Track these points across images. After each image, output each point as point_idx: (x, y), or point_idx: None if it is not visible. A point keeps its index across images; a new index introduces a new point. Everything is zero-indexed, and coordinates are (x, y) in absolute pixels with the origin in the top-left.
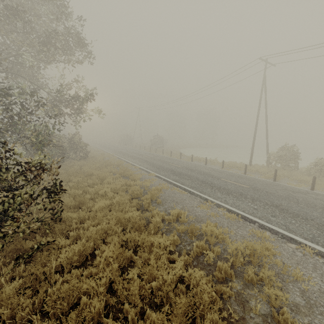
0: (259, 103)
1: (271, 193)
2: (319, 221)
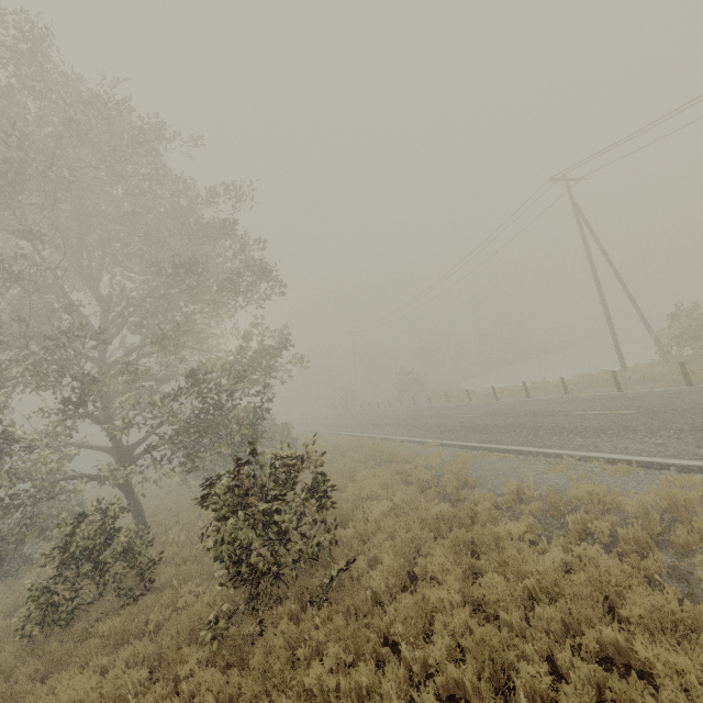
0: (587, 249)
1: (686, 409)
2: None
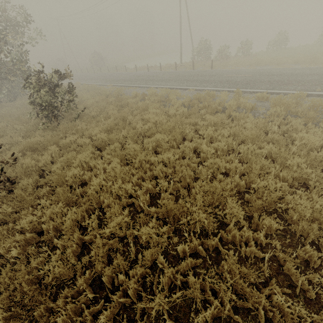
0: None
1: (186, 75)
2: (201, 80)
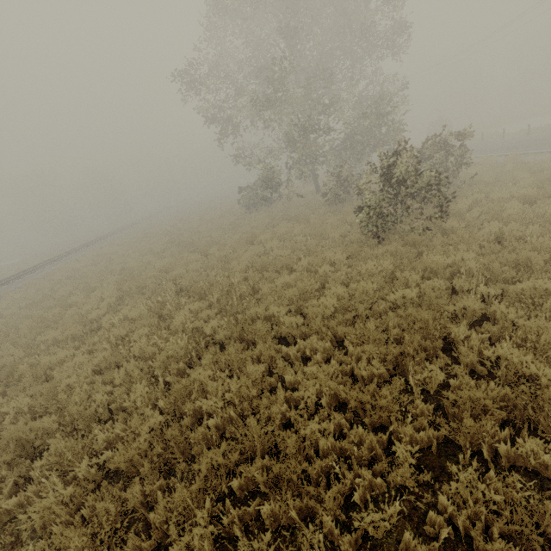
0: None
1: None
2: None
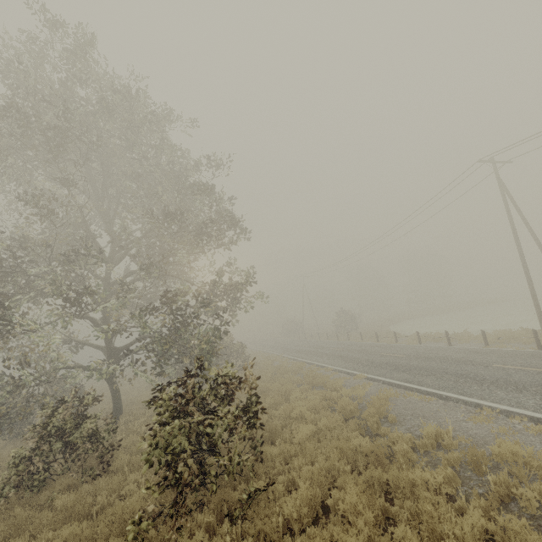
0: (510, 221)
1: None
2: None
